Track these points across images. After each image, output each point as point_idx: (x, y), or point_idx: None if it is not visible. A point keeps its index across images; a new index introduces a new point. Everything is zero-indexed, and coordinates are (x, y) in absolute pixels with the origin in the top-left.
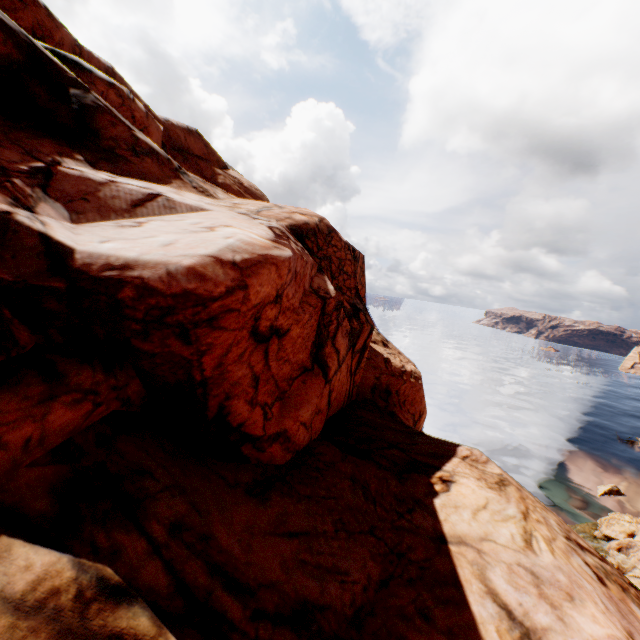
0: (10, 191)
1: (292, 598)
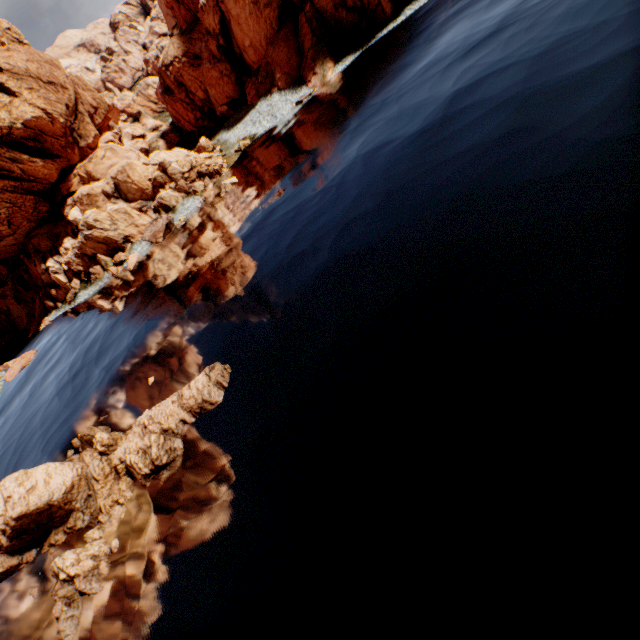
0: None
1: None
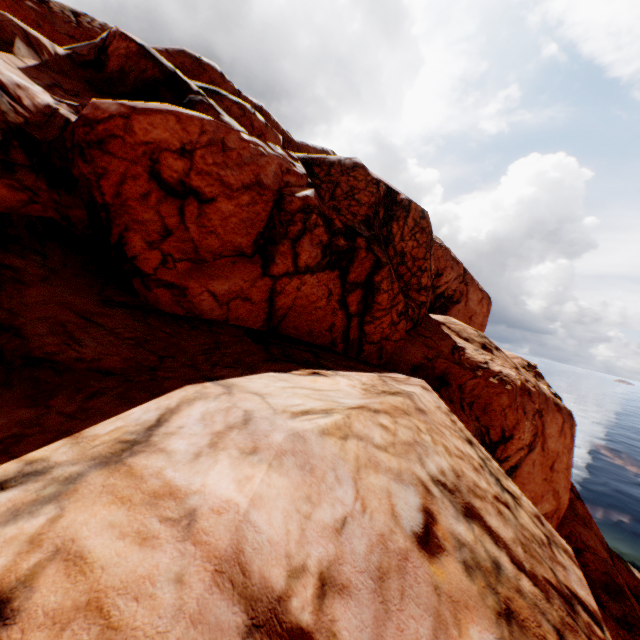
0: (78, 109)
1: (13, 323)
